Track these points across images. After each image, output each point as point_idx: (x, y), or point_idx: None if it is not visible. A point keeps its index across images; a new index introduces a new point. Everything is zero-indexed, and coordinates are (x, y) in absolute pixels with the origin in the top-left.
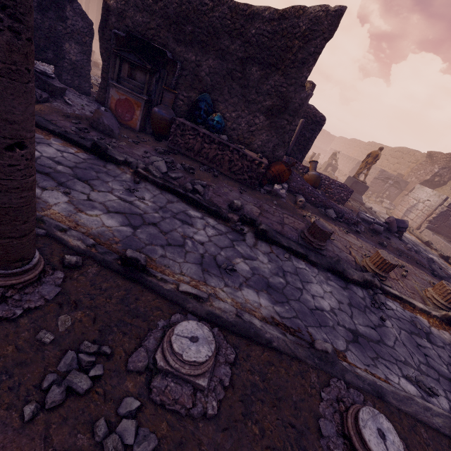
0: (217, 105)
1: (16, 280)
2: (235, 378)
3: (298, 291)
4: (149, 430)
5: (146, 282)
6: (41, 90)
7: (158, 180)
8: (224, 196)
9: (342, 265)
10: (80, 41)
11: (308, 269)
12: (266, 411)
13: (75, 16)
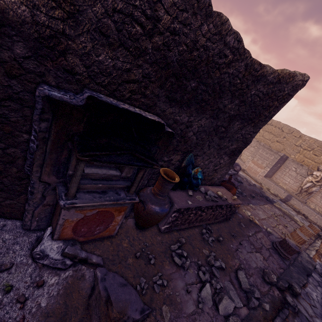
0: (195, 159)
1: None
2: None
3: None
4: None
5: None
6: None
7: None
8: (251, 269)
9: (304, 263)
10: None
11: (315, 293)
12: None
13: None
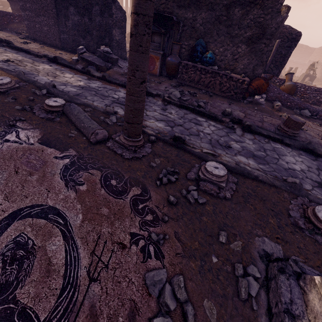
0: (208, 45)
1: (137, 144)
2: (238, 189)
3: (275, 159)
4: (202, 197)
5: (186, 149)
6: (107, 62)
7: (176, 102)
8: (218, 107)
9: (313, 145)
10: (120, 26)
11: (283, 148)
12: (256, 202)
13: (116, 11)
